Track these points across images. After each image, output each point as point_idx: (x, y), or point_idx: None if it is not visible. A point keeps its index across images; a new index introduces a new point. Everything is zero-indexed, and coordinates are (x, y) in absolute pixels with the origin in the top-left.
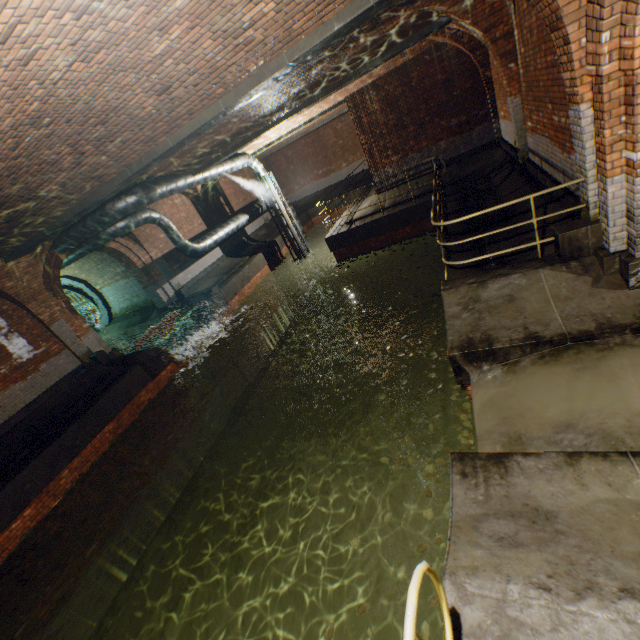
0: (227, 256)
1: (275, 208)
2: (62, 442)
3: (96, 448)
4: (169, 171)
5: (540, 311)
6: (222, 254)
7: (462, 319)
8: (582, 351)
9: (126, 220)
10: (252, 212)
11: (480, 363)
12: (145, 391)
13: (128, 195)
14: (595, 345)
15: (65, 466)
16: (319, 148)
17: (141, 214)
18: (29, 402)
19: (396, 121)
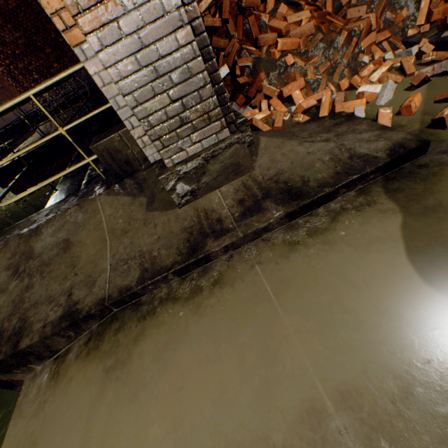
0: None
1: None
2: None
3: None
4: None
5: (94, 259)
6: None
7: (9, 292)
8: (125, 324)
9: None
10: None
11: (25, 366)
12: None
13: None
14: (141, 307)
15: None
16: None
17: None
18: None
19: (27, 40)
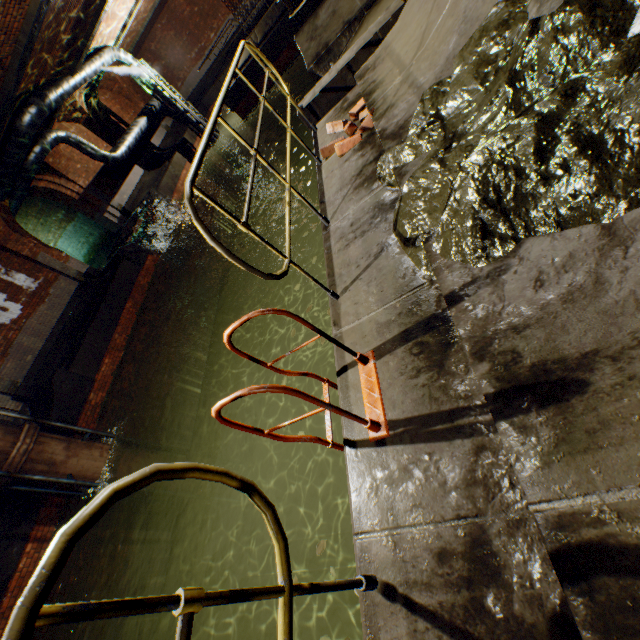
0: (149, 171)
1: (165, 97)
2: (101, 317)
3: (129, 319)
4: (48, 75)
5: (350, 8)
6: (143, 171)
7: (312, 48)
8: (371, 12)
9: (39, 143)
10: (147, 113)
11: (329, 66)
12: (141, 278)
13: (28, 107)
14: (377, 4)
15: (114, 332)
16: (179, 27)
17: (48, 134)
18: (59, 317)
19: None
